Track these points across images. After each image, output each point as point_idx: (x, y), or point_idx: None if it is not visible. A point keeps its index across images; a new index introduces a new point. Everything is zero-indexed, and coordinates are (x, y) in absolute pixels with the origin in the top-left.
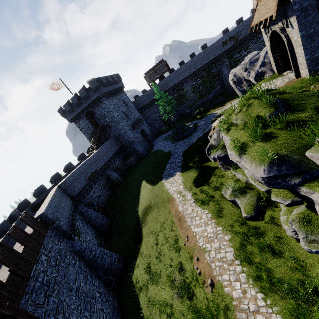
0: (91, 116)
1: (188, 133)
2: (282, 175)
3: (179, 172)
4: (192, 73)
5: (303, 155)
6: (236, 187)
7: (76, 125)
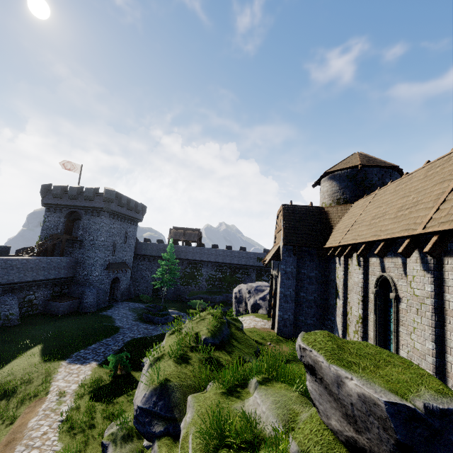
0: (74, 218)
1: (160, 321)
2: (155, 413)
3: (96, 363)
4: (217, 262)
5: (186, 397)
6: (129, 424)
7: (45, 213)
